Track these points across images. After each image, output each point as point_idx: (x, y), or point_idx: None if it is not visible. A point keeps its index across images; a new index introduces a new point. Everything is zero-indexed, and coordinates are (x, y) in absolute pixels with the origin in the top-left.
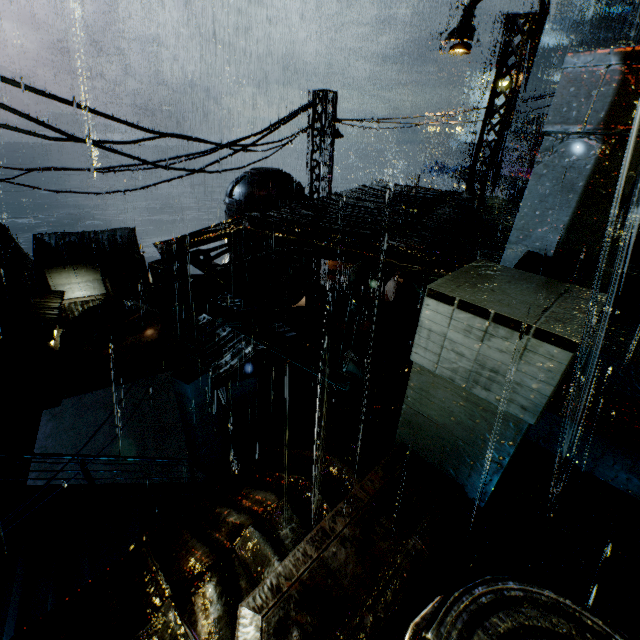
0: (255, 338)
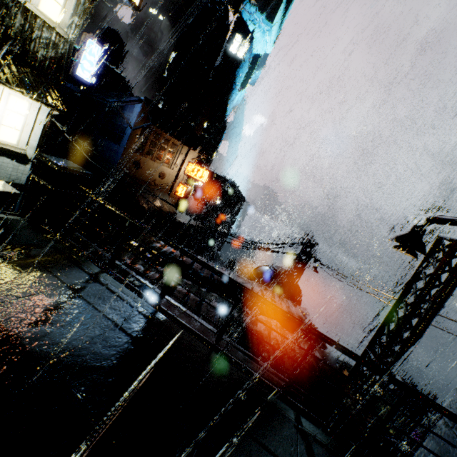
0: None
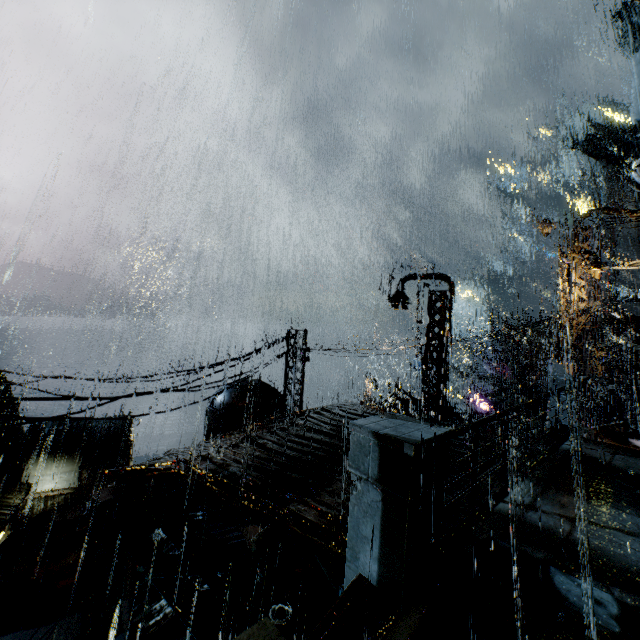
0: (169, 599)
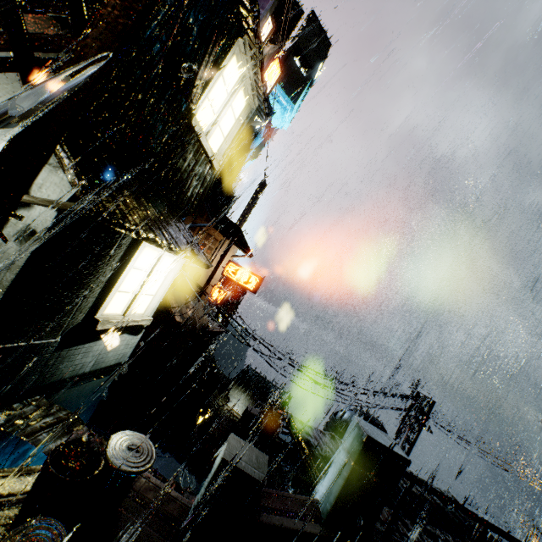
0: None
